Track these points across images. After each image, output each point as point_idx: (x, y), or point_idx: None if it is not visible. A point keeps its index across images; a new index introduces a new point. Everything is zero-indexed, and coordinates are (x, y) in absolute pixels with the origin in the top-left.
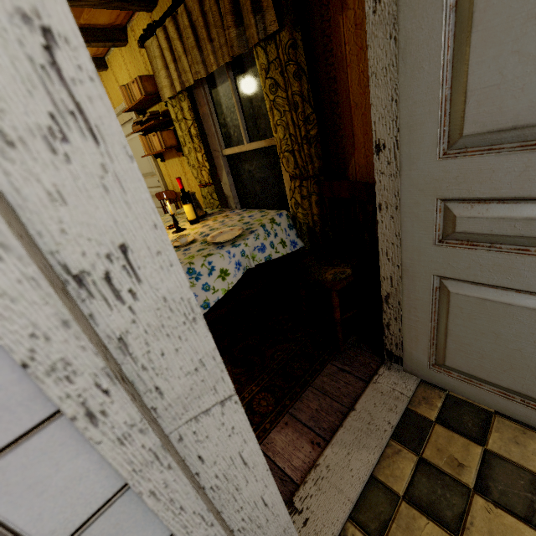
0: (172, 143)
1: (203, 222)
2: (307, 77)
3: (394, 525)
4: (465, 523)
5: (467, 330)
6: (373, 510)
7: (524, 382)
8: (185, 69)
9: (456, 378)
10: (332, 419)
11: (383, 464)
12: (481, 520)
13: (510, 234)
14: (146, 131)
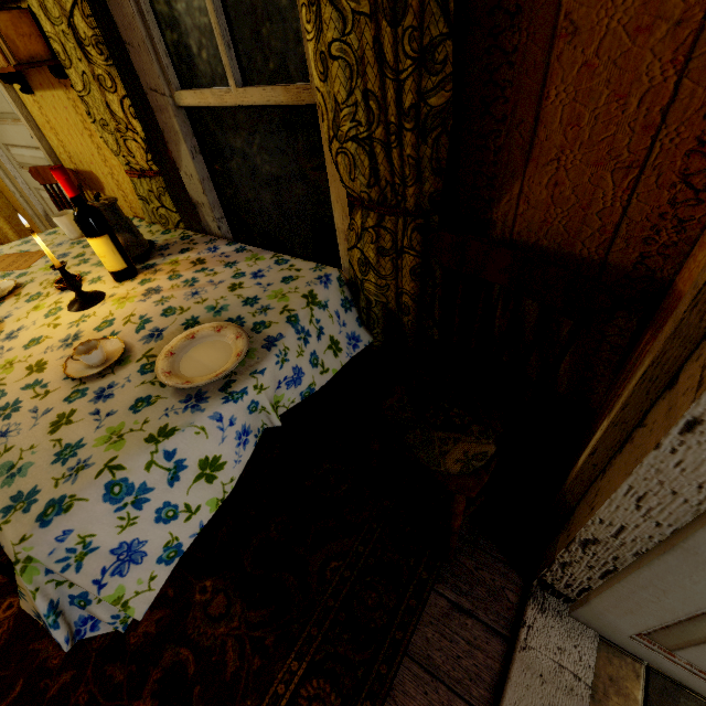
0: (33, 51)
1: (146, 276)
2: None
3: None
4: None
5: None
6: None
7: None
8: None
9: (684, 668)
10: None
11: None
12: None
13: None
14: None
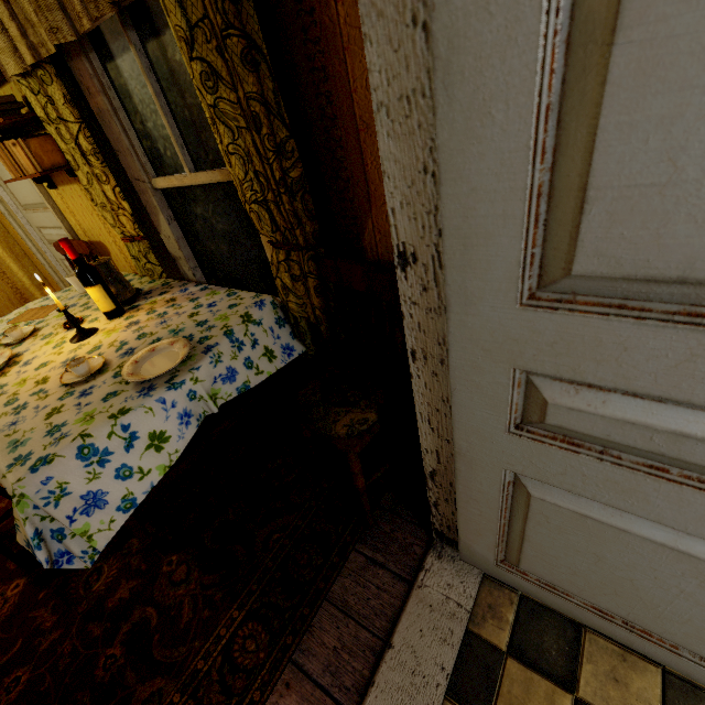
0: (54, 161)
1: (131, 314)
2: (270, 65)
3: None
4: None
5: (555, 542)
6: None
7: (632, 611)
8: (30, 19)
9: (535, 584)
10: (358, 666)
11: None
12: None
13: (641, 448)
14: (3, 133)
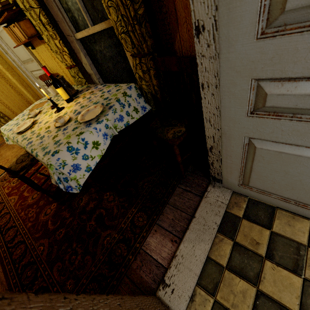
0: (32, 32)
1: (76, 99)
2: None
3: (221, 284)
4: (260, 278)
5: (266, 169)
6: (210, 277)
7: (299, 196)
8: None
9: (255, 192)
10: (182, 224)
11: (214, 249)
12: (269, 275)
13: None
14: (8, 23)
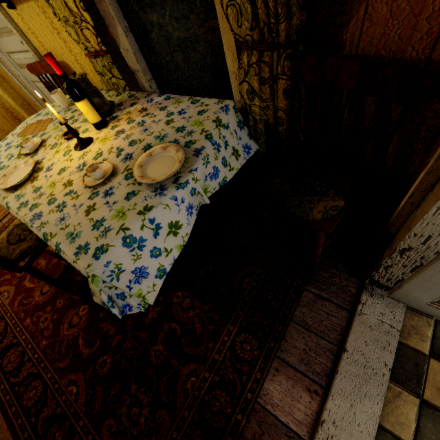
0: None
1: (114, 124)
2: None
3: None
4: None
5: None
6: None
7: None
8: None
9: None
10: (322, 360)
11: (387, 410)
12: None
13: None
14: None
